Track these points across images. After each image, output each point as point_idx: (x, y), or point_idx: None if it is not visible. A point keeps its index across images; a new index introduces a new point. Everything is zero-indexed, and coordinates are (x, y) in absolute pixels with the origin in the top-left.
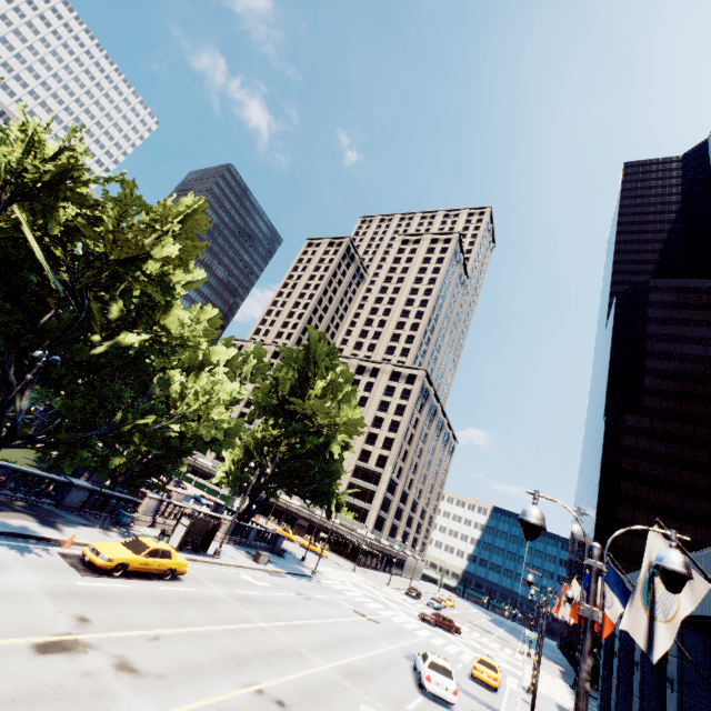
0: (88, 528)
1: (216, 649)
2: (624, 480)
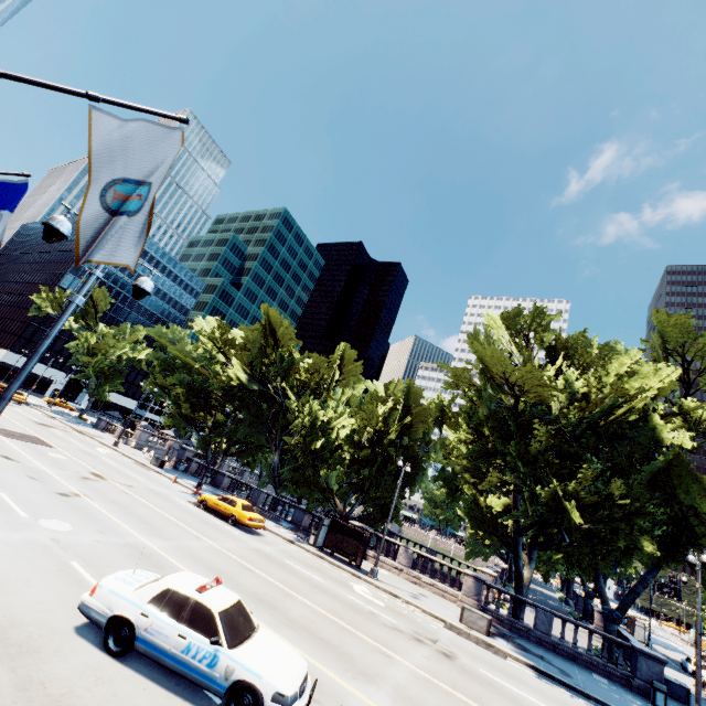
0: (275, 523)
1: (130, 504)
2: None
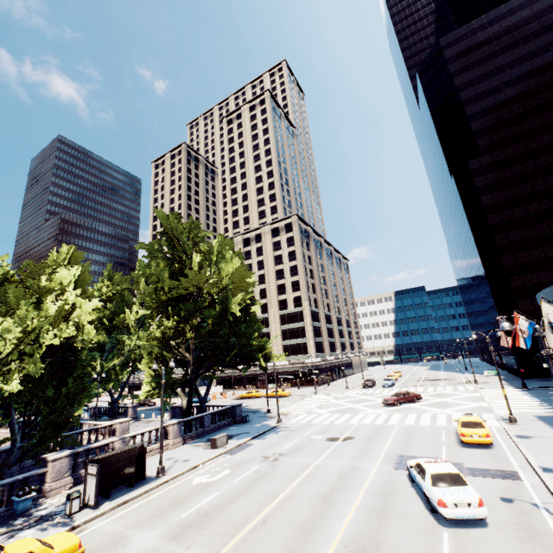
0: None
1: None
2: (489, 214)
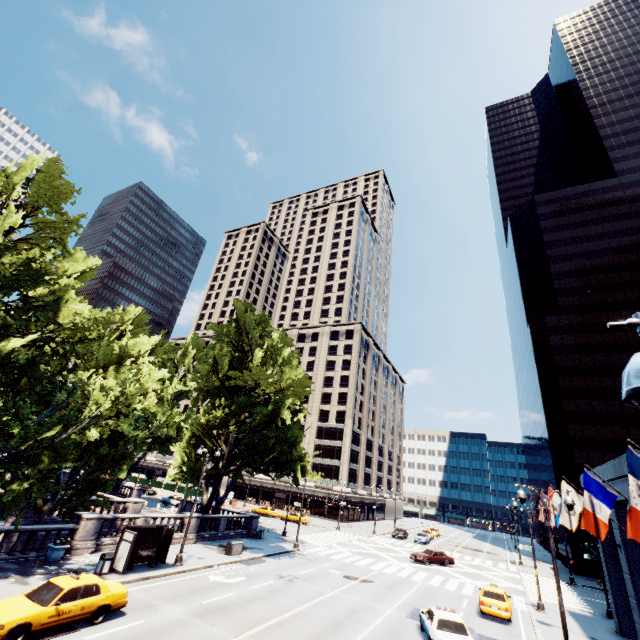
0: None
1: None
2: (561, 376)
